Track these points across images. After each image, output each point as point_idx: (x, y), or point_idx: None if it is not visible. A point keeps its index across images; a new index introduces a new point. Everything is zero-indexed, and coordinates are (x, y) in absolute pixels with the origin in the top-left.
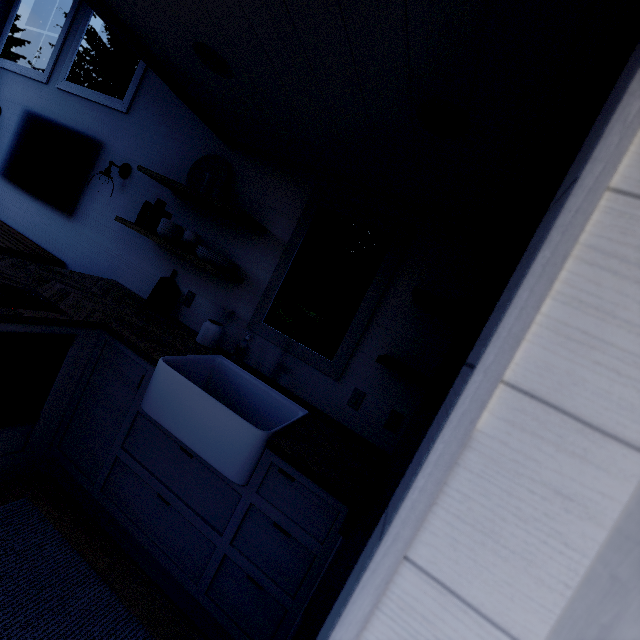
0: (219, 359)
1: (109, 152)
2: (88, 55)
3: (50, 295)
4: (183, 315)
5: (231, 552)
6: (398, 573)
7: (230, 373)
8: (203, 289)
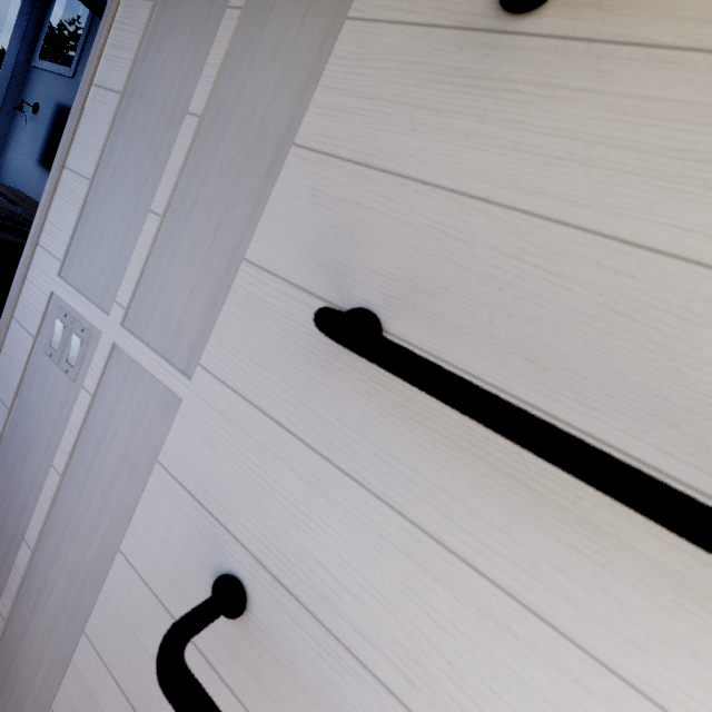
0: None
1: None
2: None
3: None
4: None
5: None
6: (63, 174)
7: None
8: None
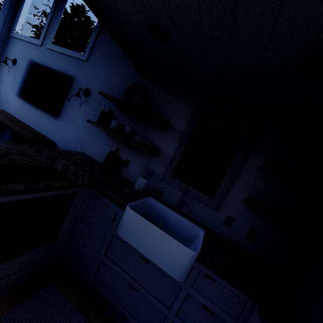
0: (150, 199)
1: (77, 82)
2: None
3: (61, 168)
4: (123, 172)
5: (176, 320)
6: None
7: (157, 207)
8: (134, 158)
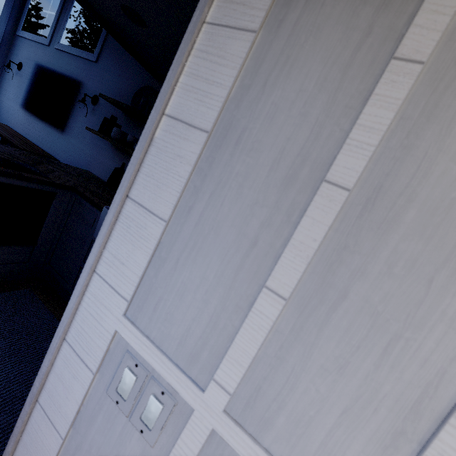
0: None
1: (85, 88)
2: (86, 33)
3: (43, 170)
4: None
5: None
6: (126, 204)
7: None
8: None
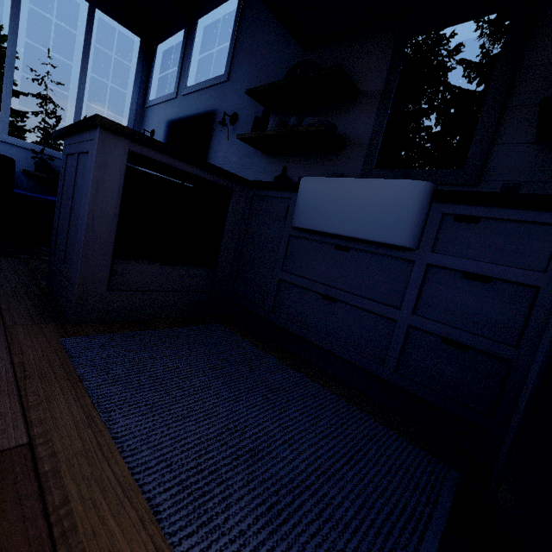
0: None
1: (221, 114)
2: None
3: None
4: None
5: (416, 321)
6: None
7: None
8: (311, 170)
